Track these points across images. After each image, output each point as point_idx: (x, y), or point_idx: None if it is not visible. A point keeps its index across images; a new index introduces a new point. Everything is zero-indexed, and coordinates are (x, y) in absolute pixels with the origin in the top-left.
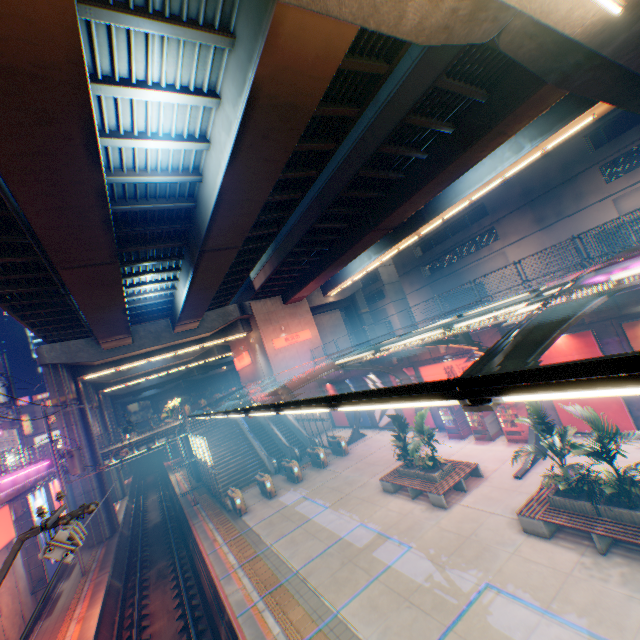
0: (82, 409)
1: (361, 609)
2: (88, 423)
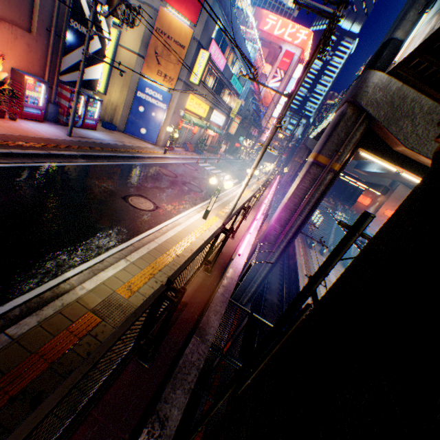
0: (298, 168)
1: (323, 291)
2: (295, 174)
